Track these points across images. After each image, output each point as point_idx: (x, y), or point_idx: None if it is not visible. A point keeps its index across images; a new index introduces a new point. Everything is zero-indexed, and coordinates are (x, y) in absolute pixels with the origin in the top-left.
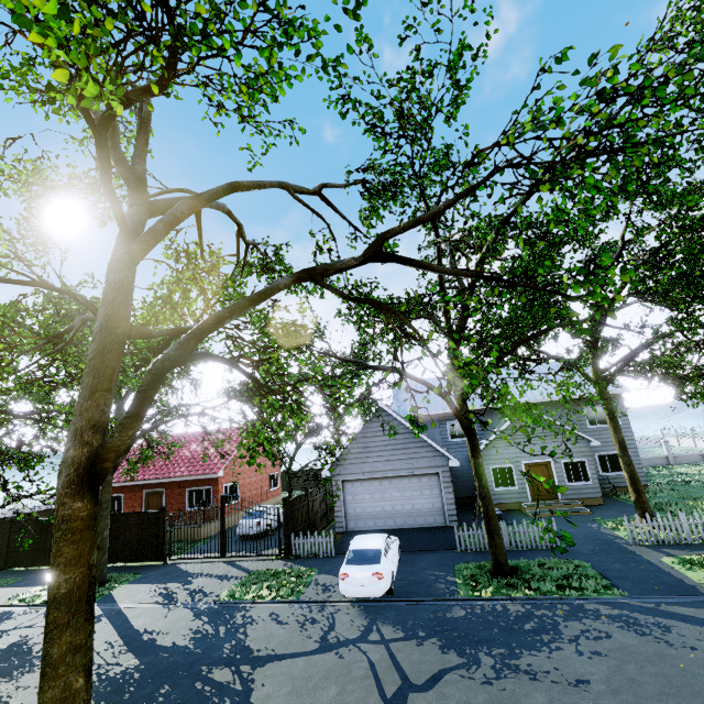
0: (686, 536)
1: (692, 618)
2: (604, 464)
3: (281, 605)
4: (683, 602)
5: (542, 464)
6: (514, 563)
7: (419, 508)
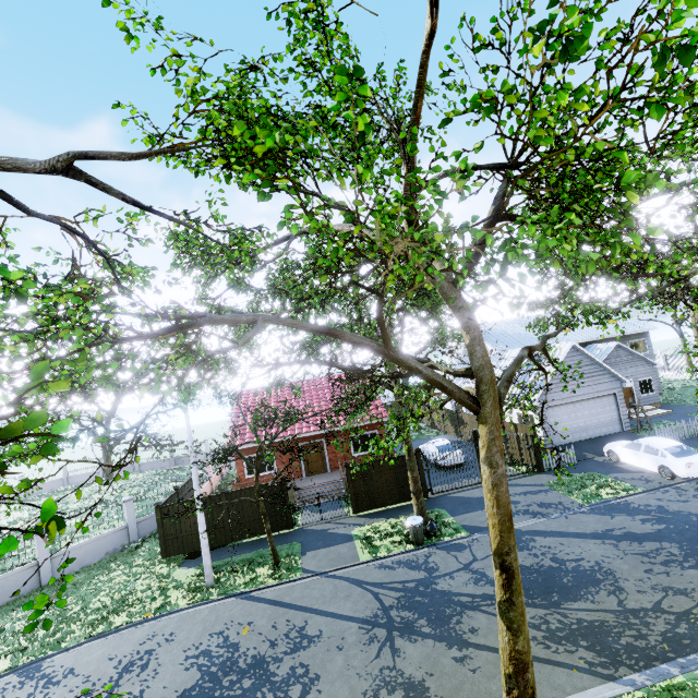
0: None
1: None
2: None
3: (643, 495)
4: None
5: None
6: None
7: (603, 421)
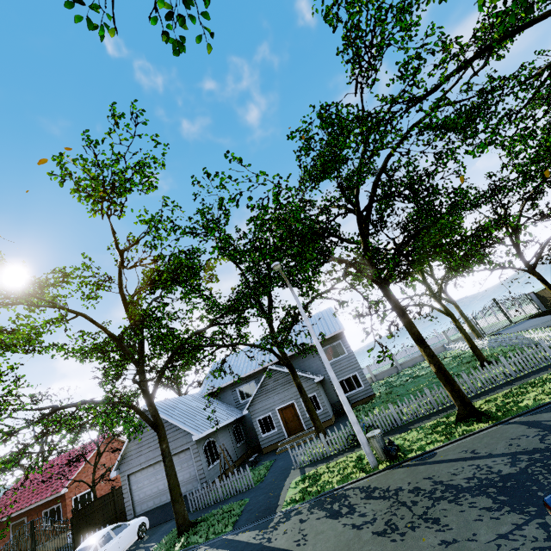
0: (326, 450)
1: (237, 543)
2: (344, 387)
3: None
4: (255, 525)
5: (290, 406)
6: (203, 517)
7: (181, 480)
